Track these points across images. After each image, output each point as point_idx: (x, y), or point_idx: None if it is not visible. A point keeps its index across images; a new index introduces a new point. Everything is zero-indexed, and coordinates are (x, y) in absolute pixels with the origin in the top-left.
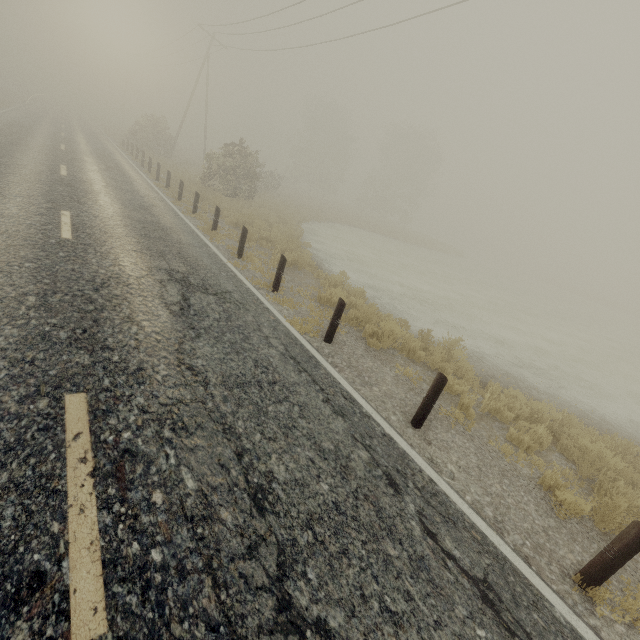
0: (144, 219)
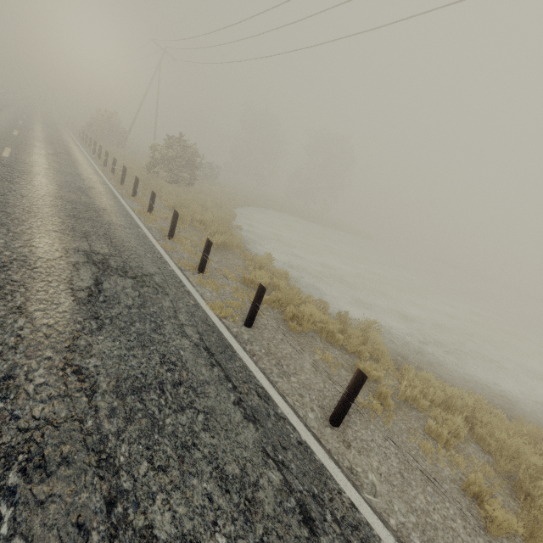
0: (78, 200)
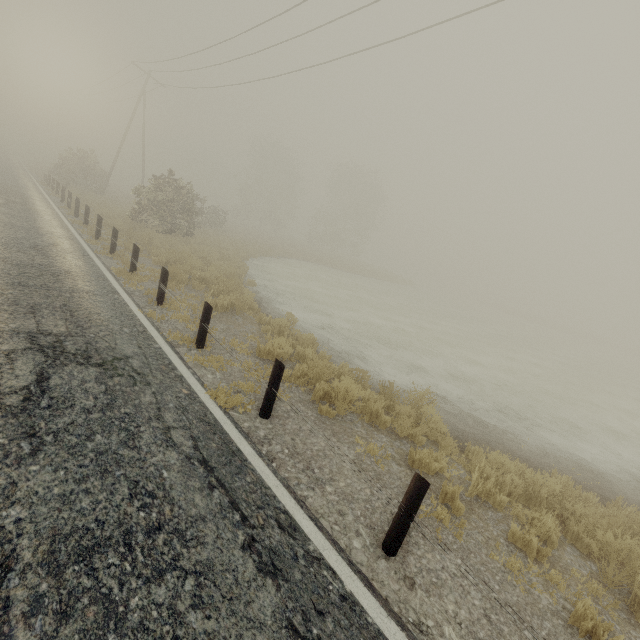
0: (29, 262)
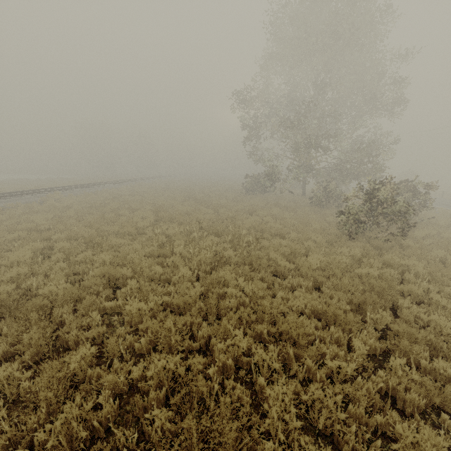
0: None
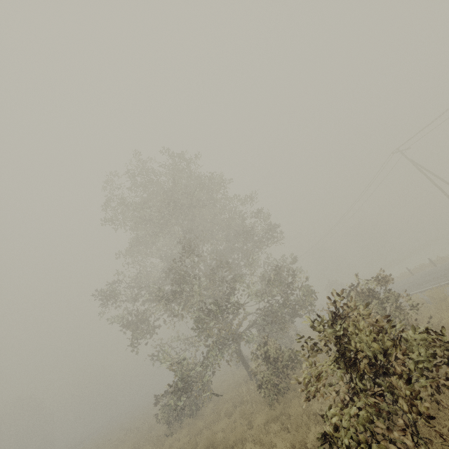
0: None
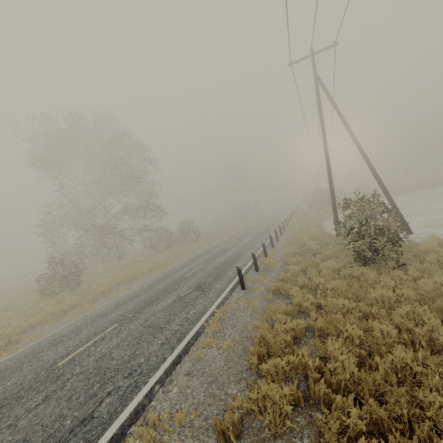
0: (269, 226)
